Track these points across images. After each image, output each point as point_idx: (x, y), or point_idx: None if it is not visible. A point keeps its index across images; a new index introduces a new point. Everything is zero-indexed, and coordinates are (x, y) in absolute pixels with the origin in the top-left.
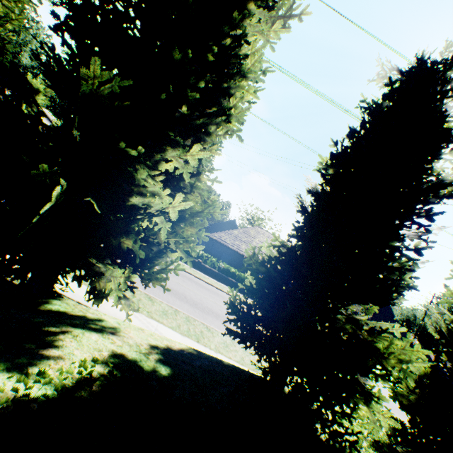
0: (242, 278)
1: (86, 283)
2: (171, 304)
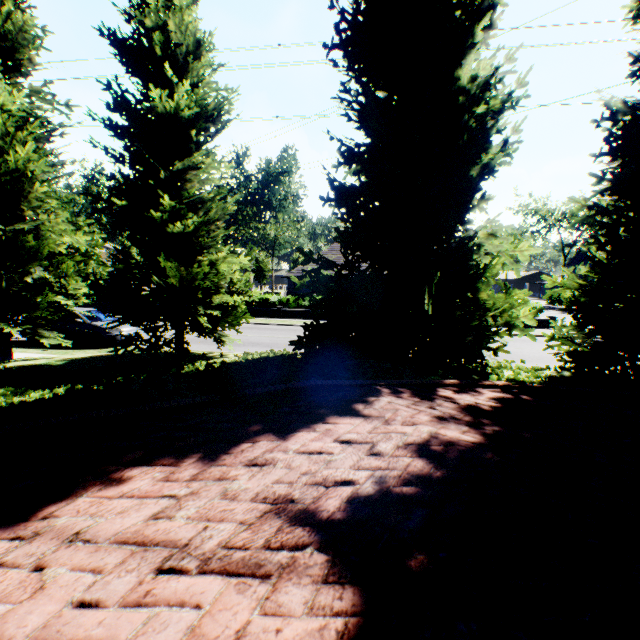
0: None
1: None
2: (192, 349)
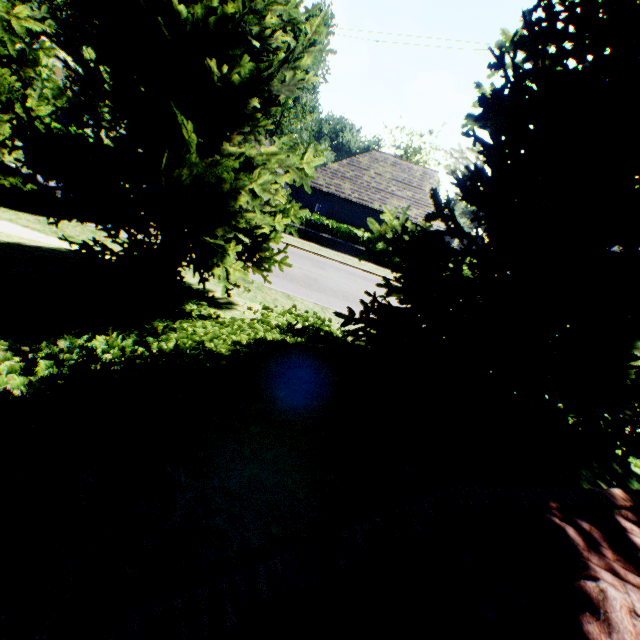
0: (342, 232)
1: (20, 223)
2: None
